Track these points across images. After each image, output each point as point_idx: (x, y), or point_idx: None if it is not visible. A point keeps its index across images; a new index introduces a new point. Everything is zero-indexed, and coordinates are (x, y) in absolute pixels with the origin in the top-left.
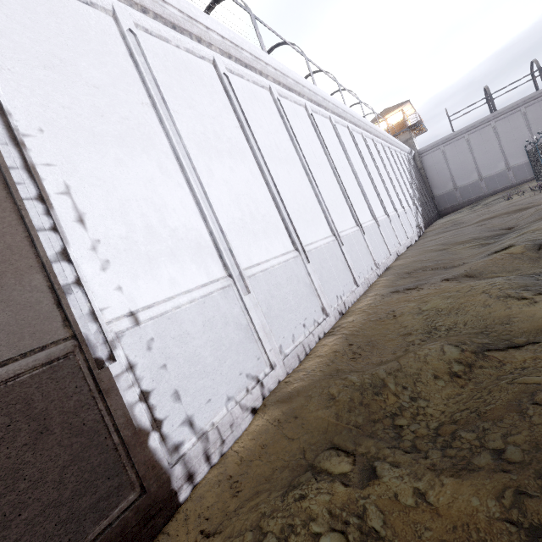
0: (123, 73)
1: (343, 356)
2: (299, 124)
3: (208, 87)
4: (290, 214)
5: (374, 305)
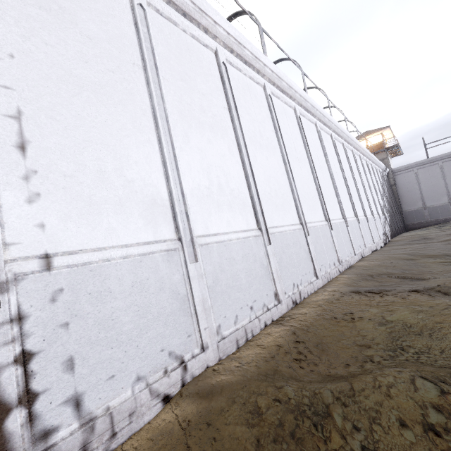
0: (122, 35)
1: (286, 353)
2: (286, 121)
3: (205, 69)
4: (259, 194)
5: (331, 301)
